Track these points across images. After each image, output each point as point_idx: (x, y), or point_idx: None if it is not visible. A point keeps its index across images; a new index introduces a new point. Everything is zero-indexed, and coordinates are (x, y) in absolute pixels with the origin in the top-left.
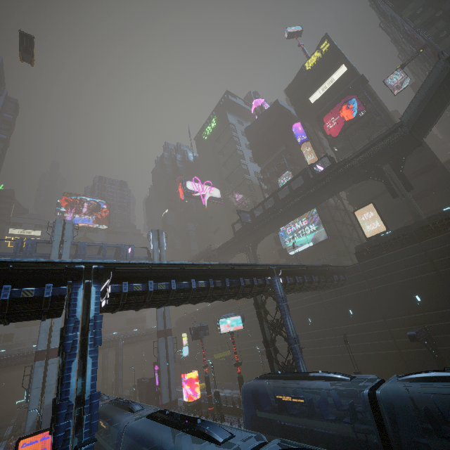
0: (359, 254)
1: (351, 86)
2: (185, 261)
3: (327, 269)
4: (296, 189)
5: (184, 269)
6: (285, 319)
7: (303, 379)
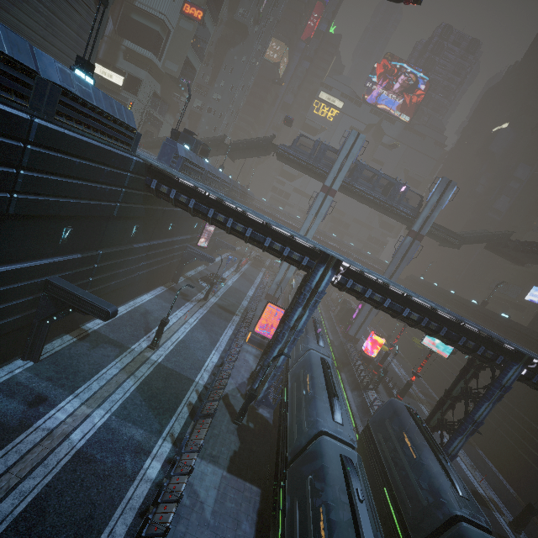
0: None
1: None
2: (411, 293)
3: None
4: None
5: (406, 296)
6: (482, 402)
7: (432, 450)
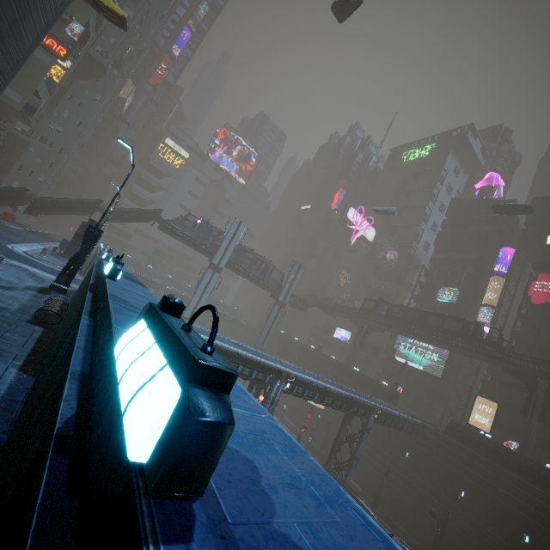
0: (450, 429)
1: None
2: (331, 387)
3: (414, 423)
4: (447, 329)
5: (327, 388)
6: (360, 443)
7: (351, 494)
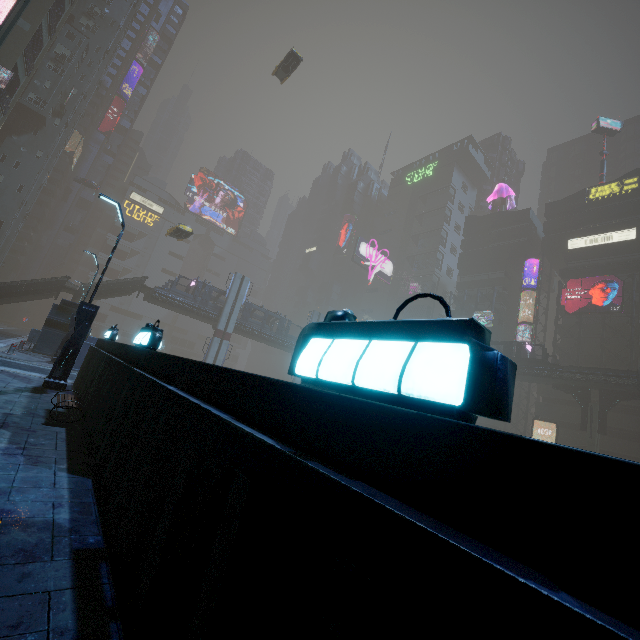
0: None
1: (626, 264)
2: None
3: None
4: None
5: None
6: None
7: None
